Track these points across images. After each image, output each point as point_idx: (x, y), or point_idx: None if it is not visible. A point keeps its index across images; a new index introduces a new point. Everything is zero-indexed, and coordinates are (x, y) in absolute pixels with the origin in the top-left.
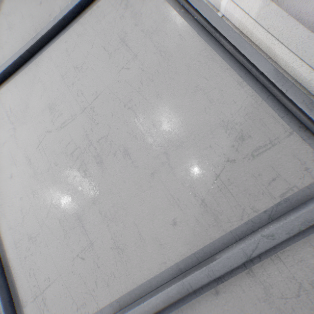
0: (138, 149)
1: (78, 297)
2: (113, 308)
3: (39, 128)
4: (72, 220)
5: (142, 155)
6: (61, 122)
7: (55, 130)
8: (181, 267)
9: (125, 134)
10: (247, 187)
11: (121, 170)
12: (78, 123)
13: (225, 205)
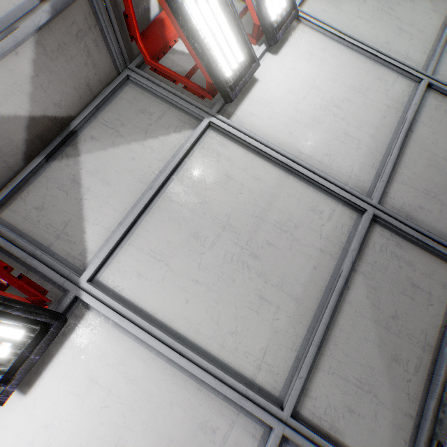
0: (402, 4)
1: (420, 50)
2: (433, 47)
3: (353, 6)
4: (398, 31)
5: (405, 5)
6: (362, 2)
7: (362, 5)
8: (441, 29)
9: (394, 0)
10: (439, 5)
11: (402, 11)
12: (371, 1)
13: (438, 11)
